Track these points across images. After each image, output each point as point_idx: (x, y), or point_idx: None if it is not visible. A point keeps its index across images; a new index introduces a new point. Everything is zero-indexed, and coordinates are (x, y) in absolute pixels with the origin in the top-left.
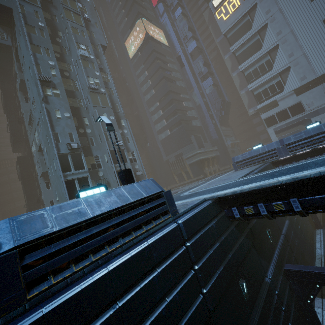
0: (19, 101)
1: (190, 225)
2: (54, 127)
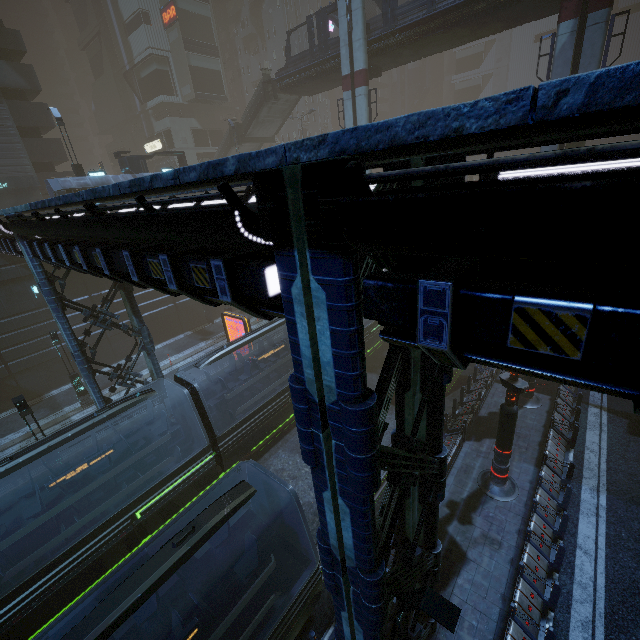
0: (233, 47)
1: None
2: (297, 107)
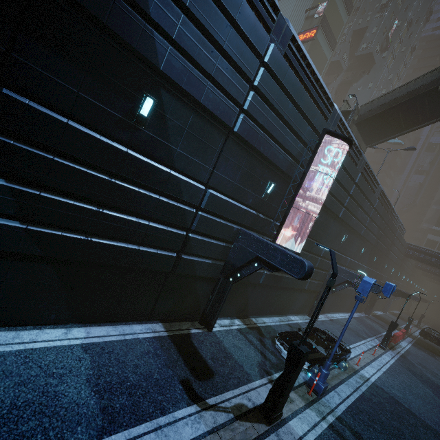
0: None
1: (404, 243)
2: None
